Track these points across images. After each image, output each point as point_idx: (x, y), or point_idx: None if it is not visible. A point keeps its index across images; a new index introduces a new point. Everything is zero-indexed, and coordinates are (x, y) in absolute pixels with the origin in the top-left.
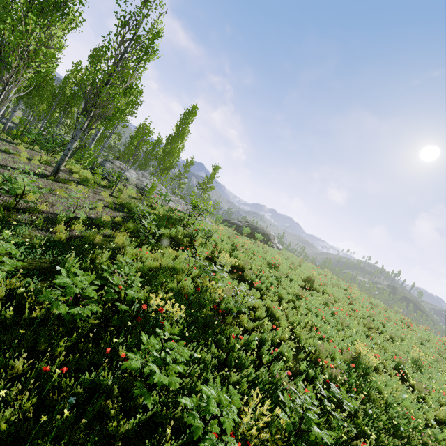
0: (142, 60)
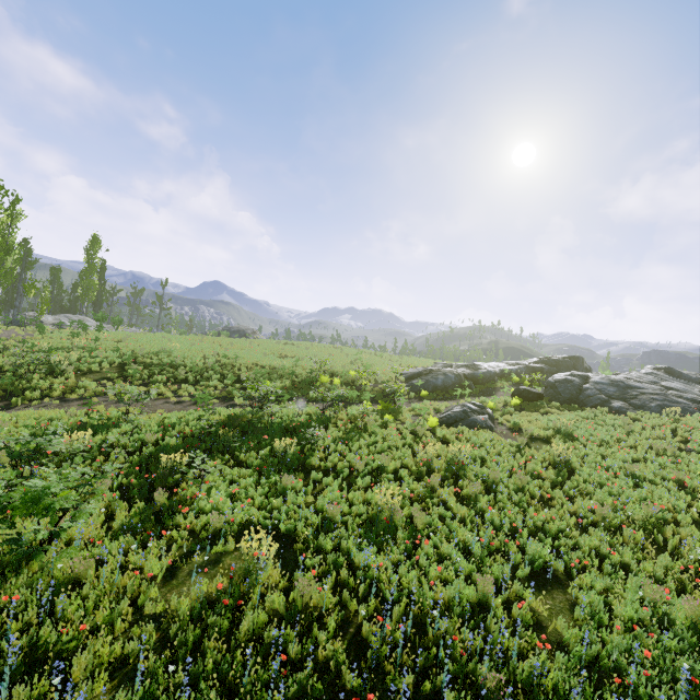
0: (12, 225)
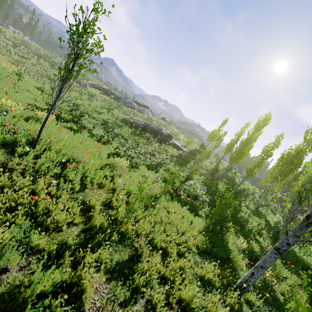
0: None
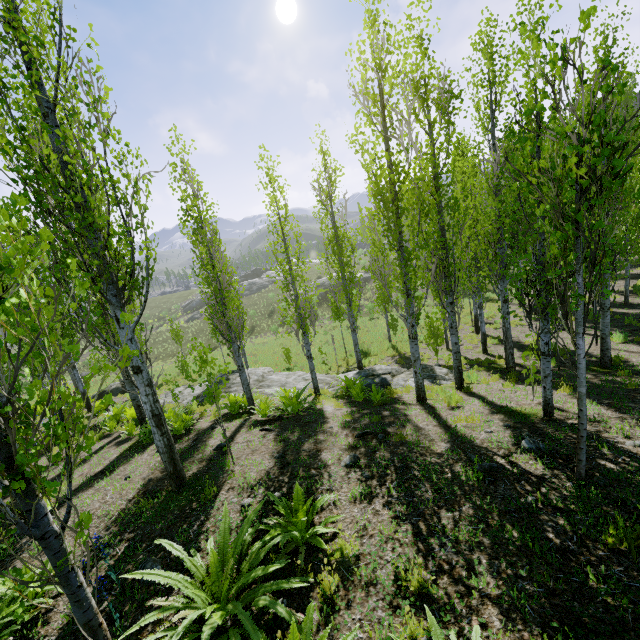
0: None
